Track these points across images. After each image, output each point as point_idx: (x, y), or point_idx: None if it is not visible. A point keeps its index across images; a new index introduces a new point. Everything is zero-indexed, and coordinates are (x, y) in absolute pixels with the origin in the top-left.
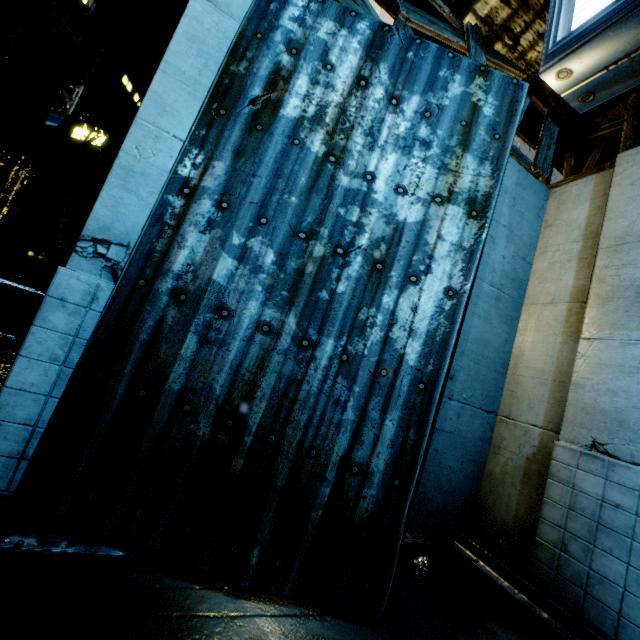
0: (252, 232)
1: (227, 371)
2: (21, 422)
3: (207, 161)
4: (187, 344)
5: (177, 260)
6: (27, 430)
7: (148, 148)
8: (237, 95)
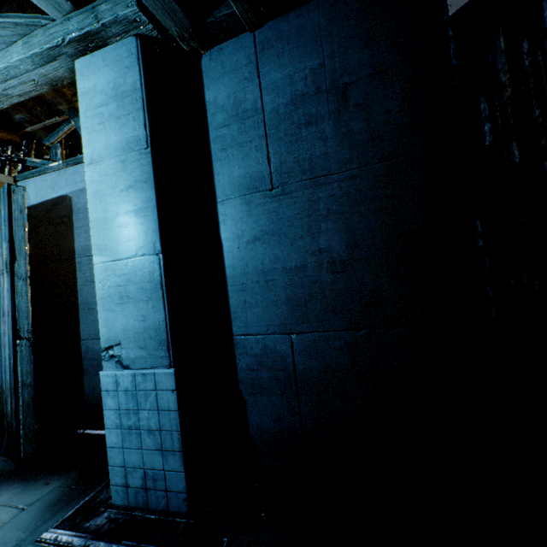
0: None
1: None
2: None
3: None
4: None
5: None
6: None
7: None
8: None
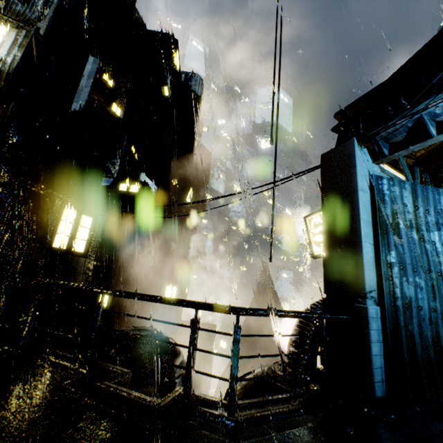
0: (413, 275)
1: (429, 329)
2: (378, 367)
3: (388, 252)
4: (414, 323)
5: (398, 292)
6: (380, 370)
7: (367, 251)
8: (385, 224)
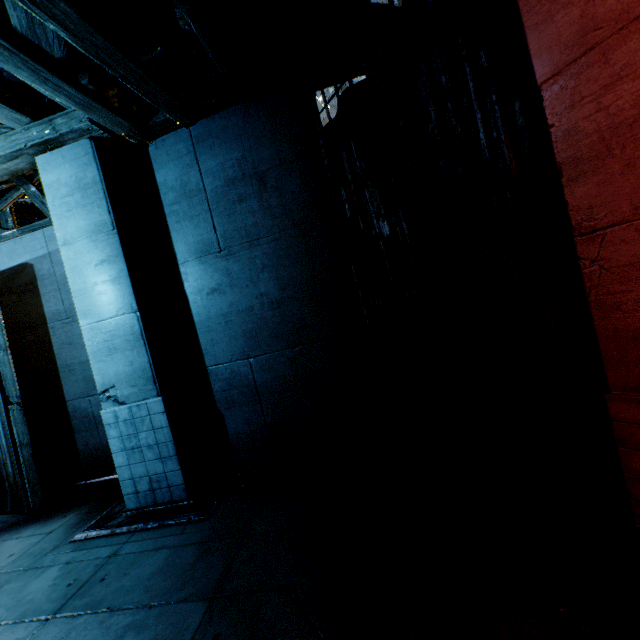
0: None
1: None
2: None
3: None
4: None
5: None
6: None
7: None
8: None
